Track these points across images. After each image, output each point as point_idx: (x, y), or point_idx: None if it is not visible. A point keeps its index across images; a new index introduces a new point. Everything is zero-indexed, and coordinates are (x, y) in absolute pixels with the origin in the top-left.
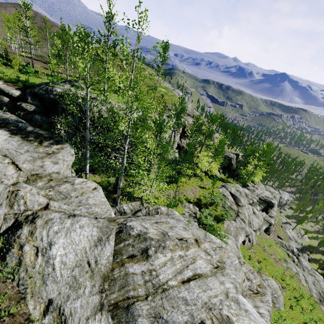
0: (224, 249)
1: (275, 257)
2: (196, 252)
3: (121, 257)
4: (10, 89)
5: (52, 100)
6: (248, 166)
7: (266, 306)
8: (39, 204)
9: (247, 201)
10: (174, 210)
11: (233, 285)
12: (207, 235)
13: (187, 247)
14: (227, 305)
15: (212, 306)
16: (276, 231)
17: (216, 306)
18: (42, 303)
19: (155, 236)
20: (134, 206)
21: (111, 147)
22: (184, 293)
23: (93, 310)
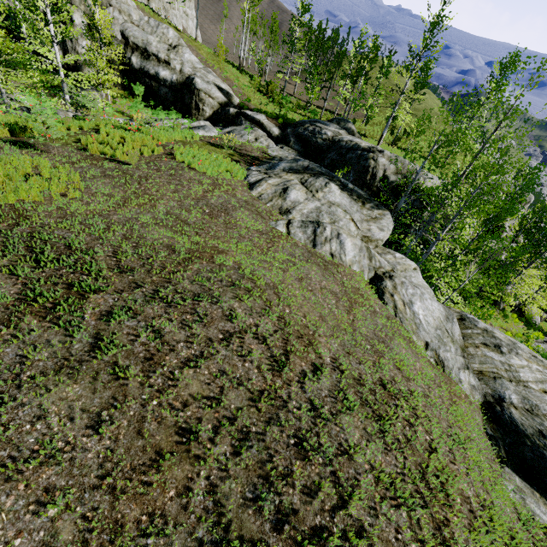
0: None
1: None
2: None
3: (472, 341)
4: (272, 127)
5: (319, 146)
6: None
7: None
8: (387, 265)
9: None
10: None
11: None
12: None
13: (545, 367)
14: None
15: None
16: None
17: None
18: (422, 341)
19: (503, 339)
20: None
21: (402, 225)
22: None
23: (461, 365)
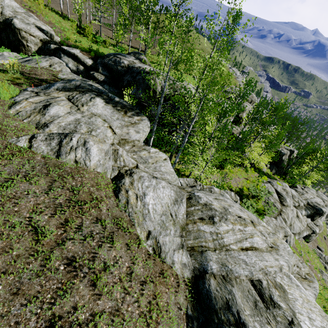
0: (277, 236)
1: (310, 265)
2: (253, 230)
3: (193, 217)
4: (85, 58)
5: (119, 72)
6: (303, 166)
7: (312, 290)
8: (132, 163)
9: (292, 203)
10: (225, 193)
11: (286, 264)
12: (259, 221)
13: (245, 225)
14: (280, 276)
15: (268, 273)
16: (317, 241)
17: (271, 273)
18: (145, 231)
19: (218, 208)
20: (189, 182)
21: (171, 124)
22: (243, 257)
23: (177, 246)
